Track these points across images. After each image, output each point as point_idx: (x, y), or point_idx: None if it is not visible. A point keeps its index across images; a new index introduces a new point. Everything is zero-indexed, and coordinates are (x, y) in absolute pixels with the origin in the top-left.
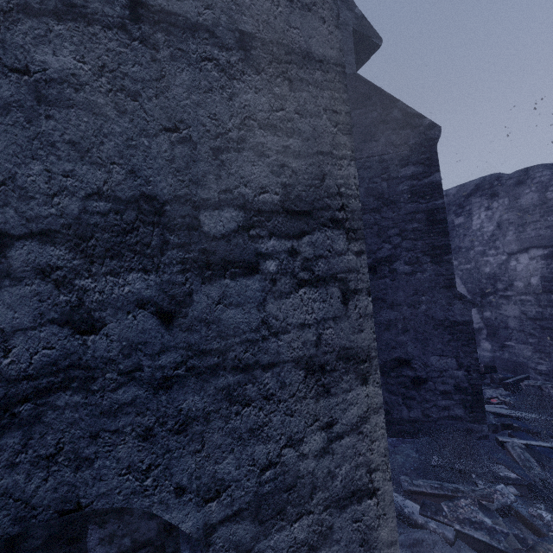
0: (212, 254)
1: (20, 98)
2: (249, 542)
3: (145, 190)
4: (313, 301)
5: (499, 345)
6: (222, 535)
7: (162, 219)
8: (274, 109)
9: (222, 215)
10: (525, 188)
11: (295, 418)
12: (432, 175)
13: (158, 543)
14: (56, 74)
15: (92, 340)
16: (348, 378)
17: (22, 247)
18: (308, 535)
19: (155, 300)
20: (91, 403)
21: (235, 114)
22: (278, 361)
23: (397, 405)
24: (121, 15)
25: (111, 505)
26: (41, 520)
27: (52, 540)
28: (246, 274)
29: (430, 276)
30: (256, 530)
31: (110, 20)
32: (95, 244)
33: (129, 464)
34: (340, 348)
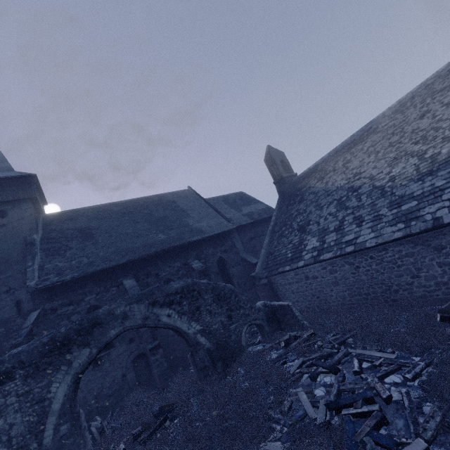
0: None
1: None
2: None
3: None
4: None
5: None
6: None
7: None
8: None
9: None
10: None
11: None
12: None
13: None
14: None
15: None
16: None
17: None
18: None
19: None
20: None
21: None
22: None
23: None
24: None
25: None
26: None
27: None
28: None
29: None
30: None
31: None
32: None
33: None
34: None
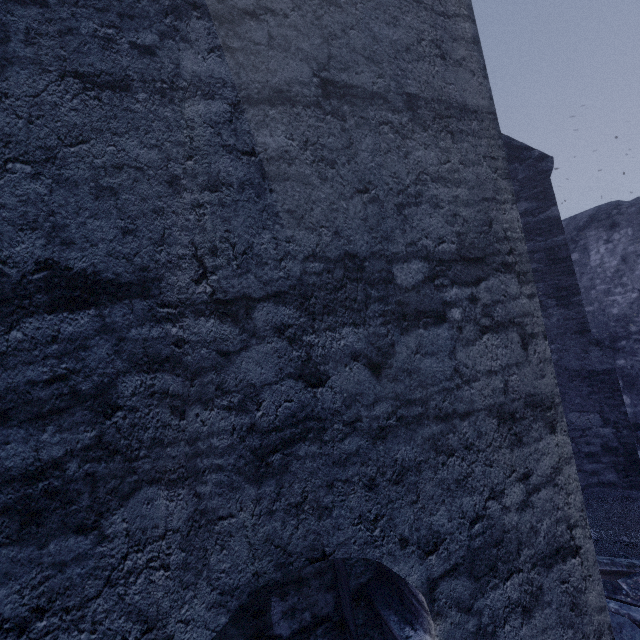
0: (406, 305)
1: (250, 177)
2: (468, 599)
3: (348, 249)
4: (496, 348)
5: None
6: (443, 590)
7: (363, 274)
8: (441, 162)
9: (410, 267)
10: None
11: (494, 469)
12: (548, 210)
13: (336, 619)
14: (274, 153)
15: (320, 392)
16: (537, 426)
17: (262, 309)
18: (521, 595)
19: (365, 352)
20: (324, 453)
21: (411, 171)
22: (473, 410)
23: None
24: (315, 95)
25: (349, 555)
26: (296, 567)
27: (240, 612)
28: (436, 323)
29: (558, 322)
30: (472, 586)
31: (308, 100)
32: (314, 302)
33: (359, 514)
34: (525, 395)
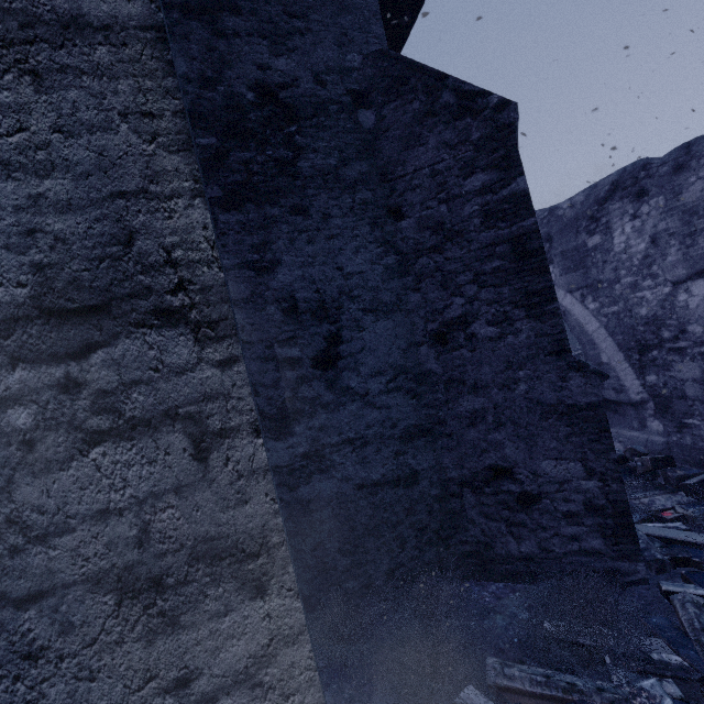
0: None
1: None
2: None
3: None
4: (125, 467)
5: (676, 424)
6: None
7: None
8: (2, 132)
9: None
10: (689, 175)
11: (100, 682)
12: (513, 183)
13: None
14: None
15: None
16: (220, 590)
17: None
18: None
19: None
20: None
21: None
22: (52, 586)
23: (500, 535)
24: None
25: None
26: None
27: None
28: None
29: (528, 339)
30: None
31: None
32: None
33: None
34: (195, 541)
